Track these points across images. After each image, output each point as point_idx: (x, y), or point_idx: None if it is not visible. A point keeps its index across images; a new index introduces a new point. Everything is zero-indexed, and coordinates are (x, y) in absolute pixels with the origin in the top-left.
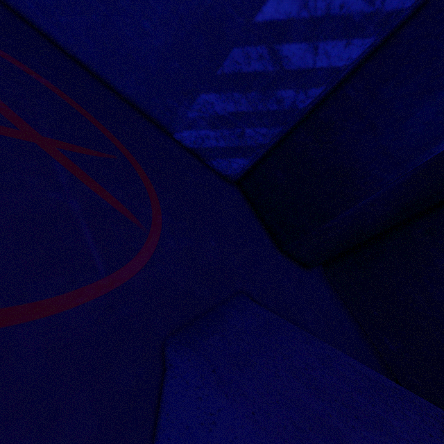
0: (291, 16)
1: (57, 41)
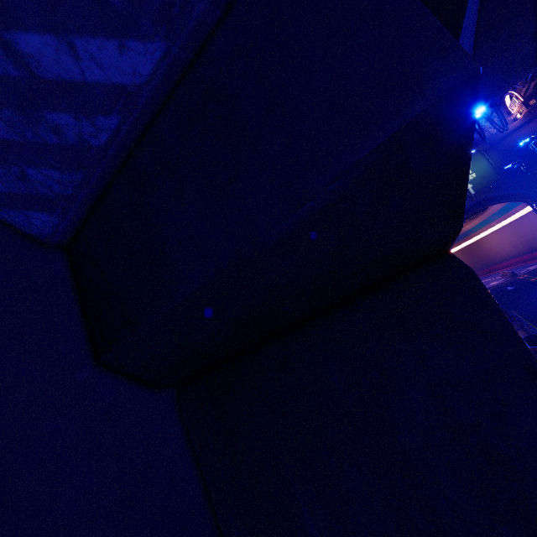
0: None
1: None
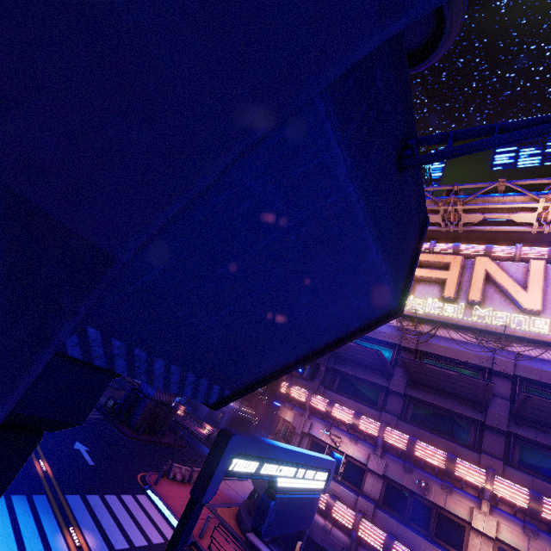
0: (90, 337)
1: None
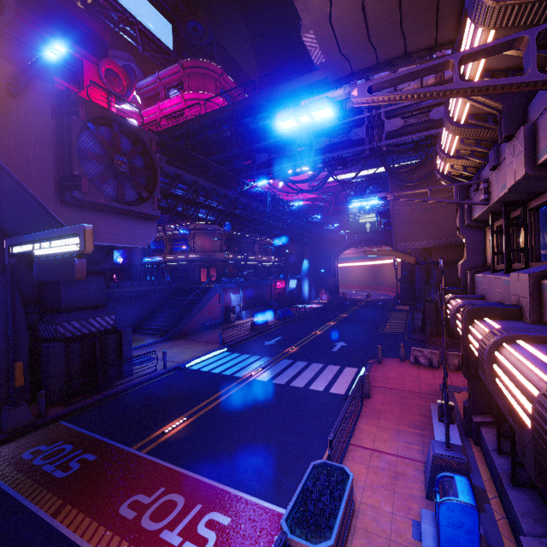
0: None
1: None
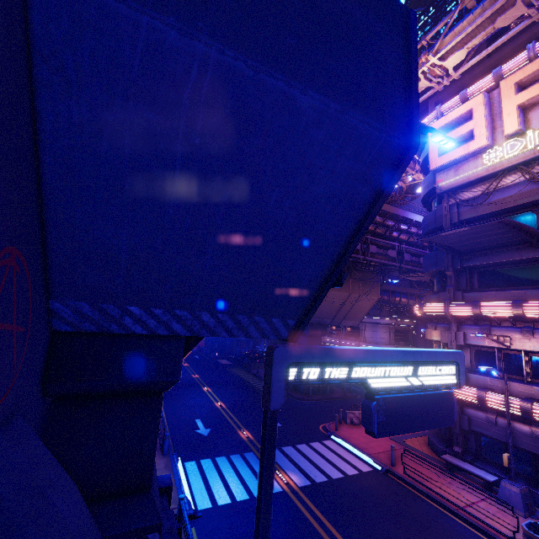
0: (136, 314)
1: (47, 244)
